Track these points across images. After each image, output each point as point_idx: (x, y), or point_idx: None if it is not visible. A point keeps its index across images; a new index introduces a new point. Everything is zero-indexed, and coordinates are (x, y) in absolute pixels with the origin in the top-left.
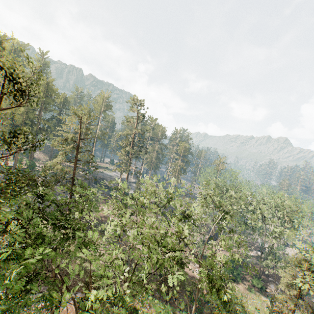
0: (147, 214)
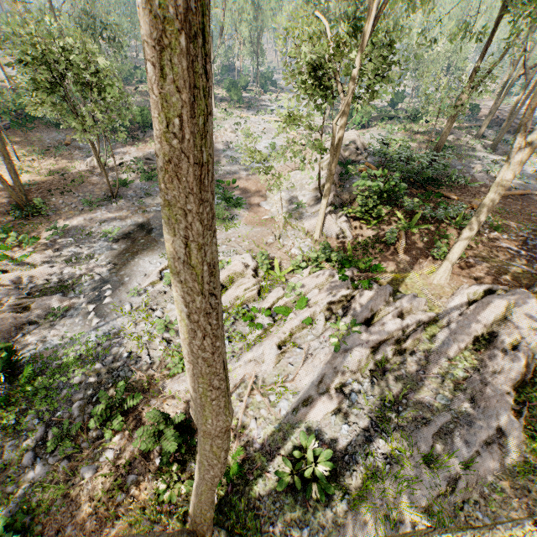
0: None
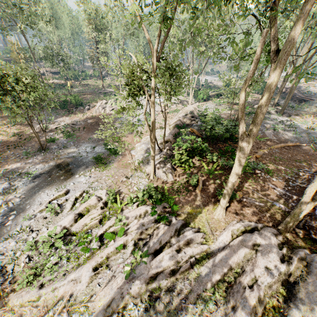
0: None
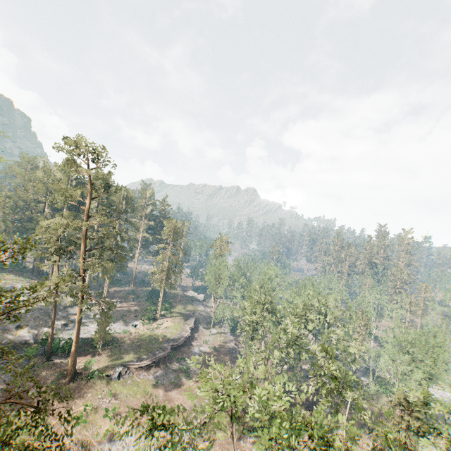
0: (135, 376)
